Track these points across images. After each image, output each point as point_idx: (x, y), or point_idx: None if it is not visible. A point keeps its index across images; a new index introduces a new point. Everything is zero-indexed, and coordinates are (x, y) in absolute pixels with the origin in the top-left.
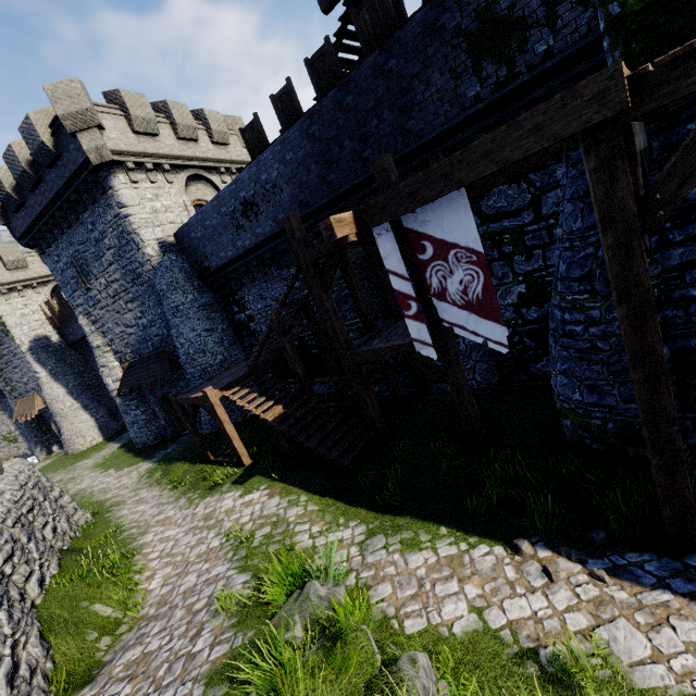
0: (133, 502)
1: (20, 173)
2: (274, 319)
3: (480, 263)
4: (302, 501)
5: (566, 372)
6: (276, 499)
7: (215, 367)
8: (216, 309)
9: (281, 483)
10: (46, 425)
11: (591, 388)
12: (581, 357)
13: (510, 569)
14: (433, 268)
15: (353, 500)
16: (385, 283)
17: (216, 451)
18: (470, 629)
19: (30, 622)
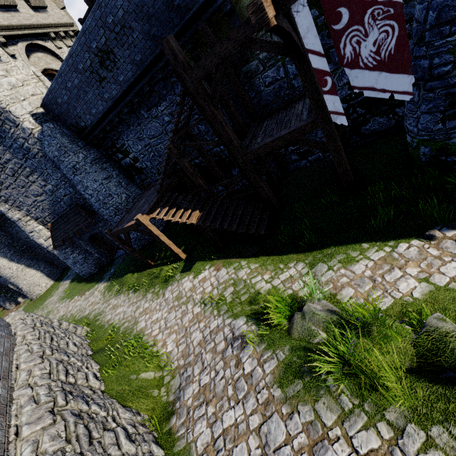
0: (110, 309)
1: None
2: (171, 146)
3: (396, 15)
4: (244, 265)
5: (430, 110)
6: (224, 270)
7: (124, 203)
8: (105, 160)
9: (219, 260)
10: (4, 288)
11: (453, 116)
12: (447, 92)
13: (432, 250)
14: (347, 36)
15: (282, 252)
16: (245, 94)
17: (153, 259)
18: (426, 291)
19: (111, 402)
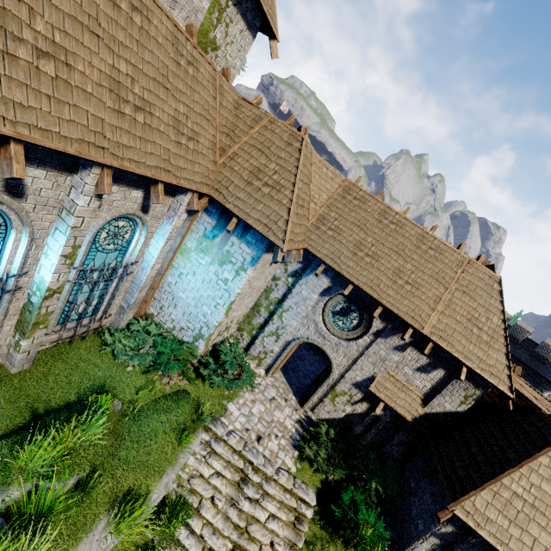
0: None
1: (514, 336)
2: None
3: None
4: None
5: None
6: None
7: None
8: None
9: None
10: None
11: None
12: None
13: None
14: None
15: None
16: None
17: None
18: None
19: None
